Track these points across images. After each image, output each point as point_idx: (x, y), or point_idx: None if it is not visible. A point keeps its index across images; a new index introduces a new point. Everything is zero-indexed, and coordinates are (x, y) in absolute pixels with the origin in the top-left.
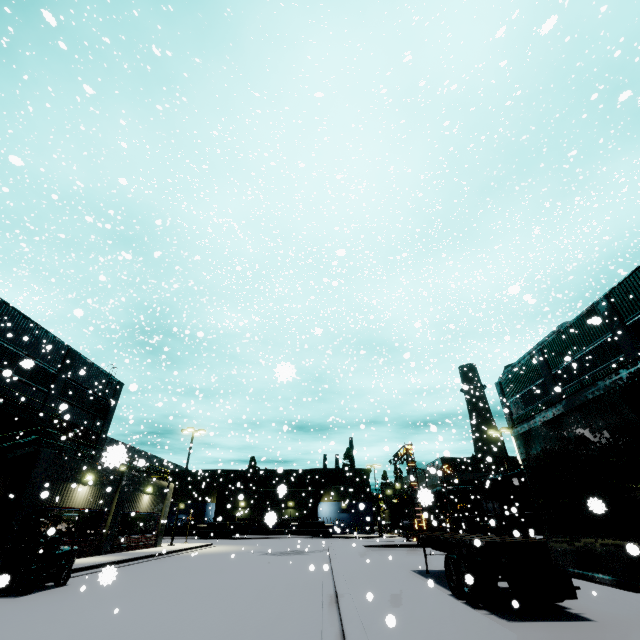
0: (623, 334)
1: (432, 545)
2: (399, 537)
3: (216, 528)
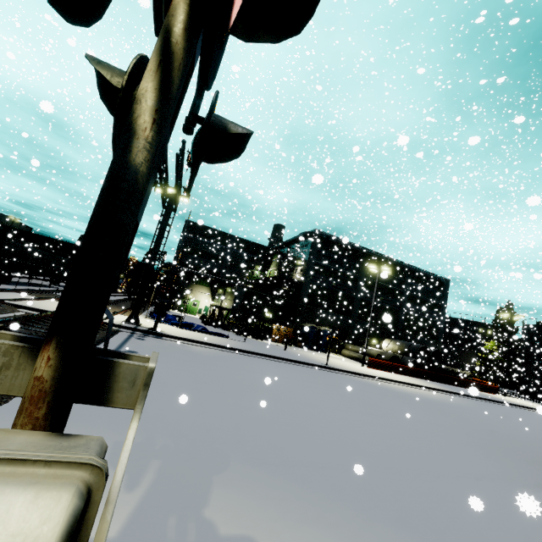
0: None
1: None
2: None
3: None
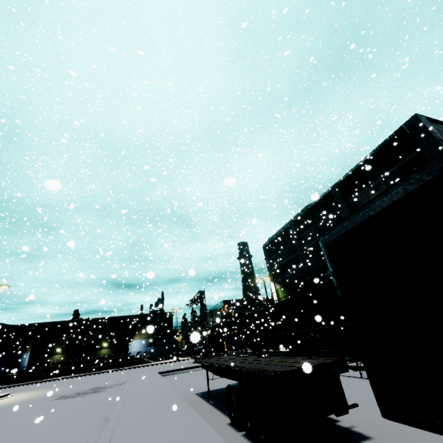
0: (346, 208)
1: (214, 371)
2: (190, 359)
3: (28, 375)
